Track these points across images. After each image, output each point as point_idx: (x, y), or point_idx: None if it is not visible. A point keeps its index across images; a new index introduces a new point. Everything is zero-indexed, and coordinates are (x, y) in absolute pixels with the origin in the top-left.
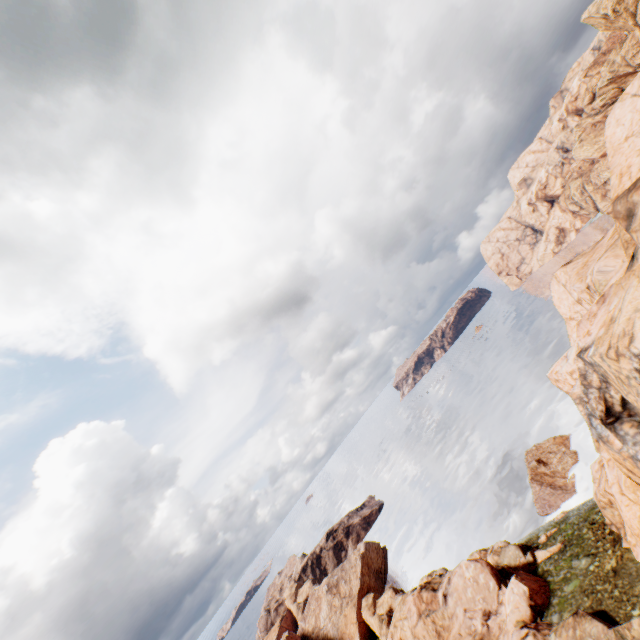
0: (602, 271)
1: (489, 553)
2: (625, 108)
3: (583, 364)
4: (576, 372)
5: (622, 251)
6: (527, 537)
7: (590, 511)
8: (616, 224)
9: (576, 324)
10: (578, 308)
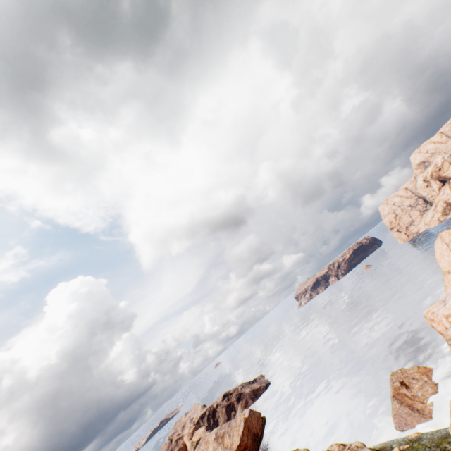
0: None
1: (346, 449)
2: None
3: None
4: None
5: None
6: (382, 445)
7: (443, 439)
8: None
9: None
10: None
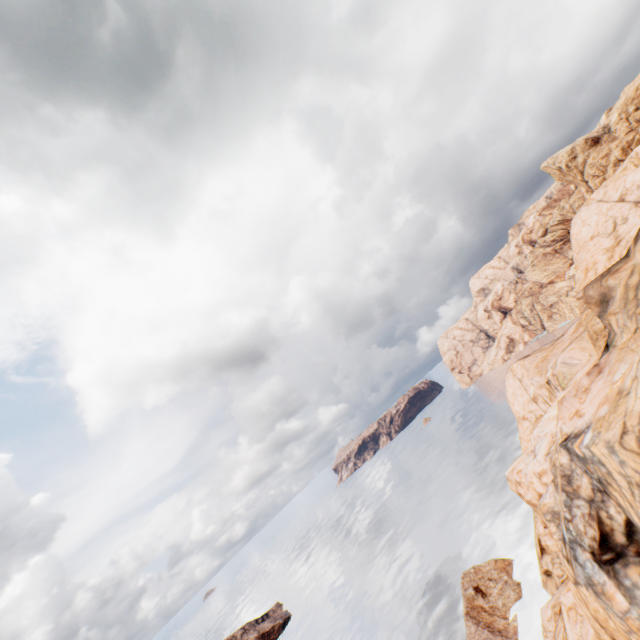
0: (567, 363)
1: None
2: (591, 211)
3: (569, 459)
4: (548, 473)
5: (589, 344)
6: None
7: None
8: (581, 317)
9: (558, 402)
10: (533, 407)
